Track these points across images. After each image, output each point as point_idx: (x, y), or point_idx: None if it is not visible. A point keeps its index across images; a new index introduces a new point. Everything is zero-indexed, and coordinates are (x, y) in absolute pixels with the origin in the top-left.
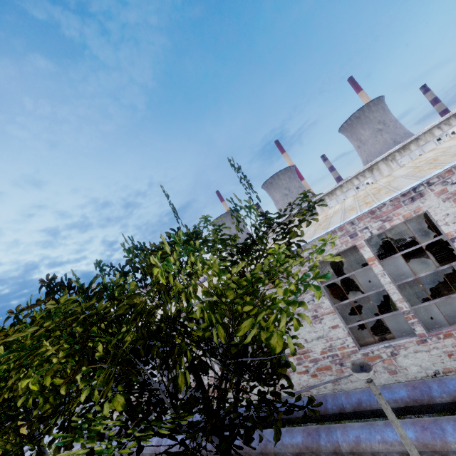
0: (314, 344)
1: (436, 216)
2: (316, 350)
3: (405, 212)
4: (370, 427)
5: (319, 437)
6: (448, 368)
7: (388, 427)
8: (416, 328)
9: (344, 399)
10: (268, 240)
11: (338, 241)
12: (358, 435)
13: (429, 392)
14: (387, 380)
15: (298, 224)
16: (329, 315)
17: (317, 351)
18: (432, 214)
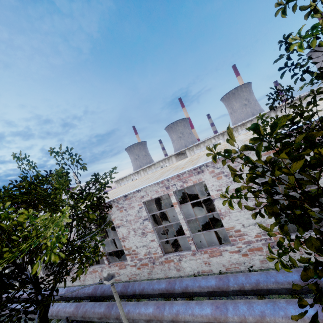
0: (141, 249)
1: (208, 185)
2: (142, 253)
3: (194, 179)
4: (136, 305)
5: (112, 309)
6: (204, 270)
7: (144, 305)
8: (192, 246)
9: (137, 286)
10: (159, 168)
11: (160, 189)
12: (129, 309)
13: (174, 286)
14: (175, 274)
15: (174, 162)
16: (150, 233)
17: (142, 254)
18: (206, 183)
